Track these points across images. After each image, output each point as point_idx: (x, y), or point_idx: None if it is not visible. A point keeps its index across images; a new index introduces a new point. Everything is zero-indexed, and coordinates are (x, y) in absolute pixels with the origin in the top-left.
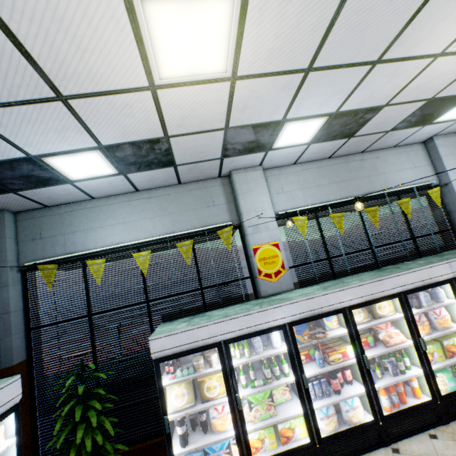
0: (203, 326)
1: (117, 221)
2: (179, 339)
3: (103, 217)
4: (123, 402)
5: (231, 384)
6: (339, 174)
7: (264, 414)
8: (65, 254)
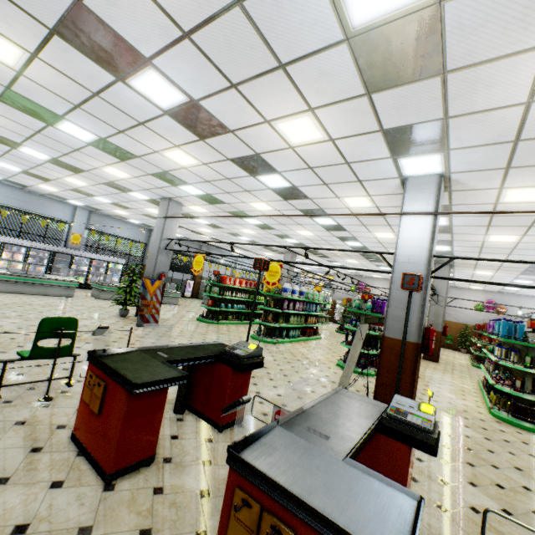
0: None
1: None
2: None
3: None
4: None
5: None
6: (23, 197)
7: None
8: None
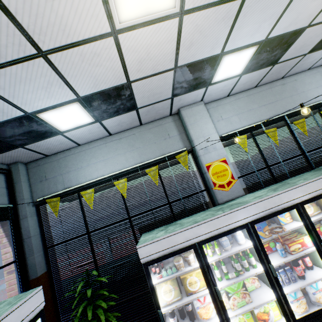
0: (179, 232)
1: (98, 160)
2: (161, 245)
3: (88, 158)
4: (122, 298)
5: (210, 278)
6: (266, 98)
7: (241, 301)
8: (65, 189)
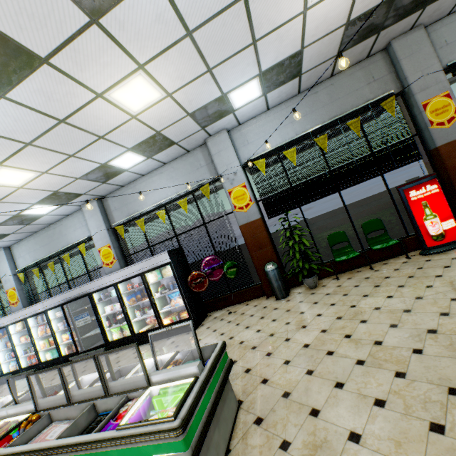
0: None
1: None
2: None
3: None
4: None
5: None
6: (44, 240)
7: None
8: None
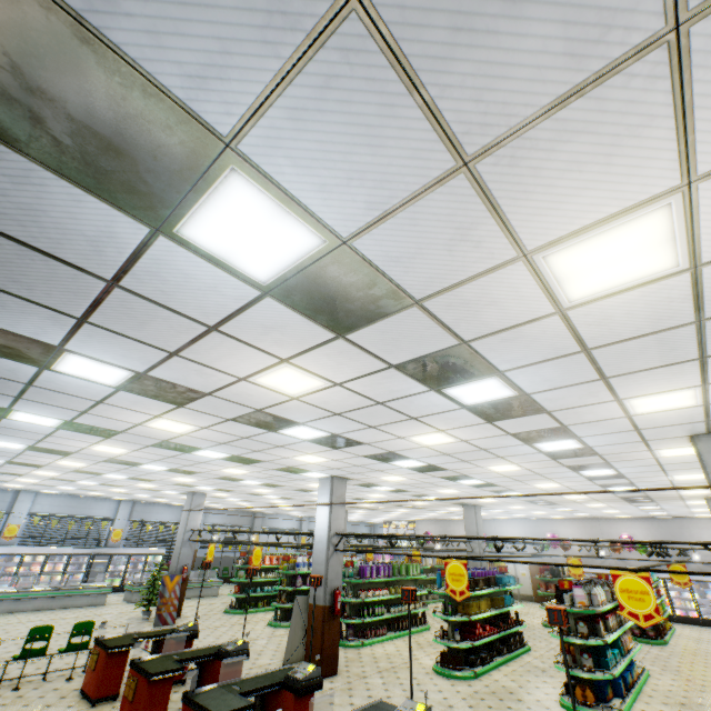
0: None
1: None
2: None
3: None
4: None
5: None
6: (73, 503)
7: None
8: None
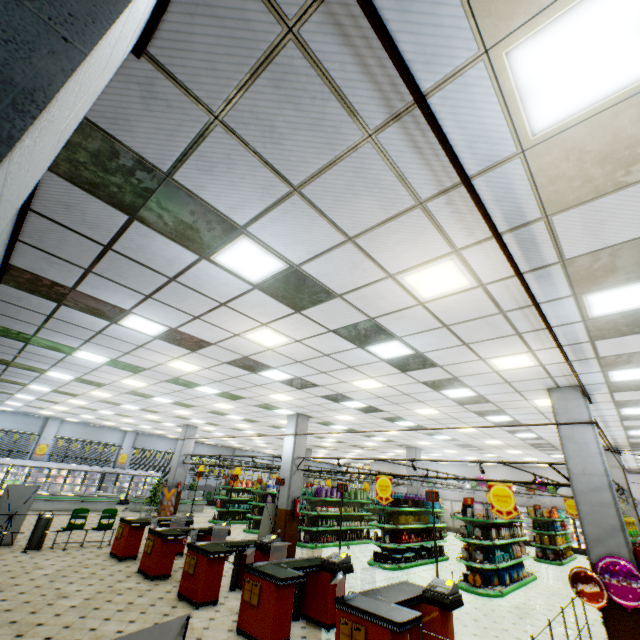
0: (10, 459)
1: None
2: (1, 460)
3: None
4: None
5: (7, 475)
6: (89, 430)
7: None
8: None
